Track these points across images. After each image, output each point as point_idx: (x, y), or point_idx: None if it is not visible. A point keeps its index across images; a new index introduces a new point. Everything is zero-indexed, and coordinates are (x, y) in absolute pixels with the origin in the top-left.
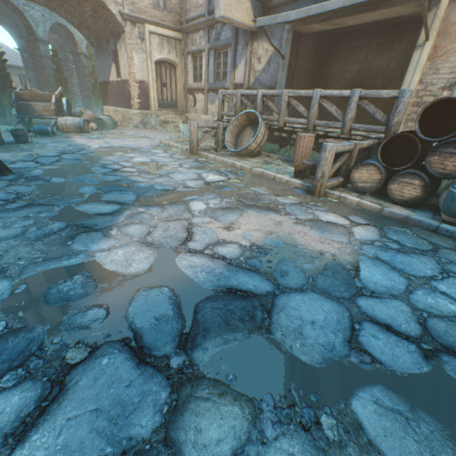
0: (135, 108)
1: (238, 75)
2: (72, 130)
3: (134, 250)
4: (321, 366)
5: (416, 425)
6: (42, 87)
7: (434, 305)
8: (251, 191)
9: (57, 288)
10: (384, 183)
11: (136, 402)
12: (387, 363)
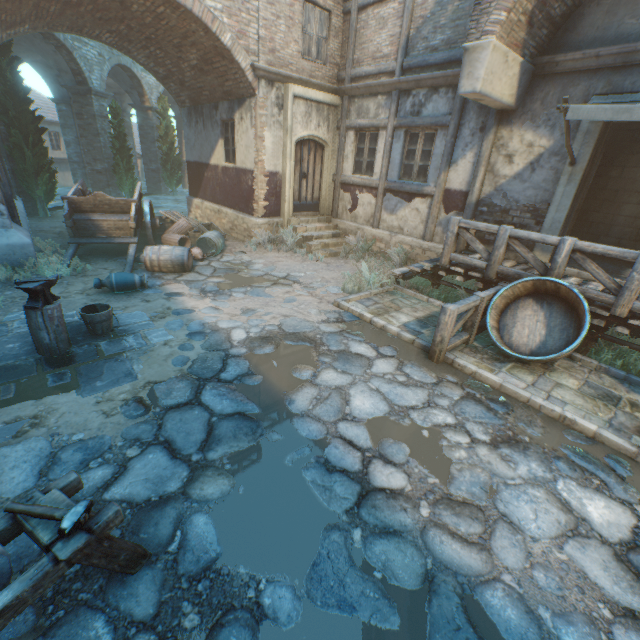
0: (258, 215)
1: (455, 175)
2: (167, 268)
3: None
4: None
5: None
6: (91, 161)
7: None
8: None
9: None
10: None
11: None
12: None
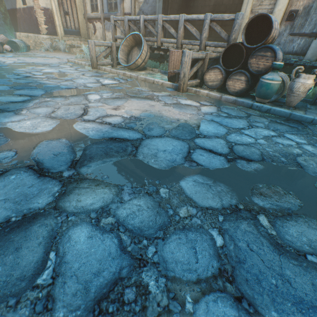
0: (43, 33)
1: (126, 5)
2: None
3: (40, 121)
4: (165, 169)
5: (214, 188)
6: None
7: (240, 140)
8: (135, 89)
9: None
10: (224, 81)
11: (35, 193)
12: (206, 165)
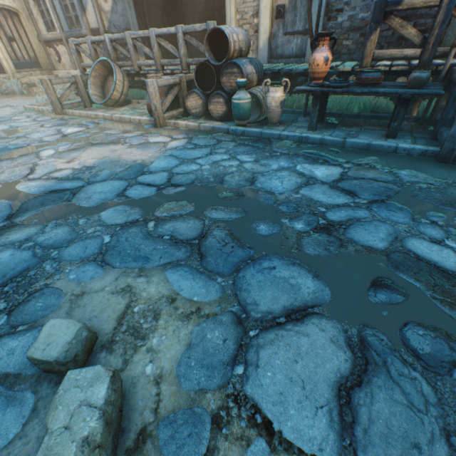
0: None
1: (91, 18)
2: None
3: None
4: (94, 206)
5: (129, 212)
6: None
7: (185, 169)
8: (103, 134)
9: None
10: (208, 106)
11: None
12: (134, 197)
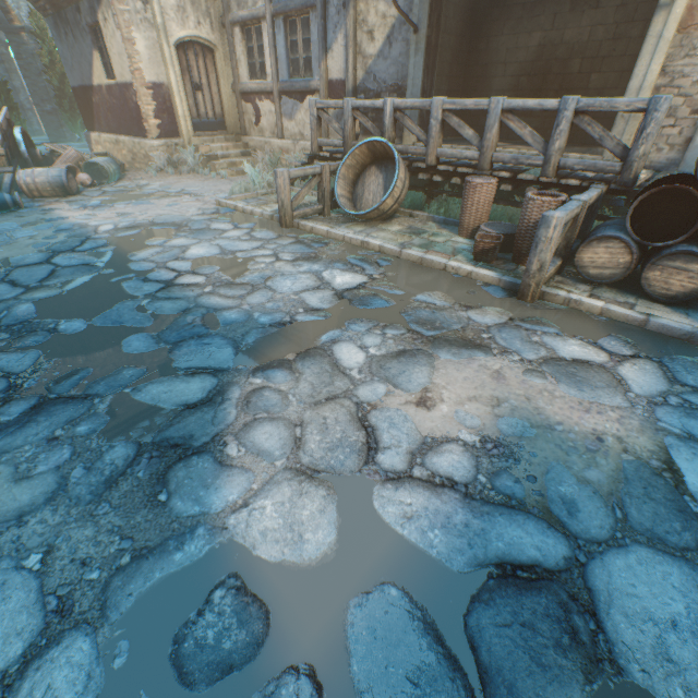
0: (152, 137)
1: (333, 64)
2: (48, 192)
3: (290, 494)
4: None
5: None
6: None
7: None
8: (420, 303)
9: (192, 636)
10: (634, 267)
11: None
12: None
